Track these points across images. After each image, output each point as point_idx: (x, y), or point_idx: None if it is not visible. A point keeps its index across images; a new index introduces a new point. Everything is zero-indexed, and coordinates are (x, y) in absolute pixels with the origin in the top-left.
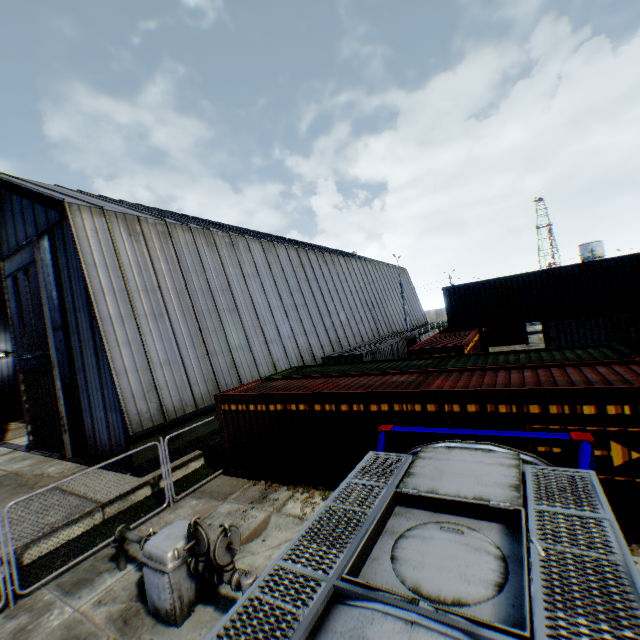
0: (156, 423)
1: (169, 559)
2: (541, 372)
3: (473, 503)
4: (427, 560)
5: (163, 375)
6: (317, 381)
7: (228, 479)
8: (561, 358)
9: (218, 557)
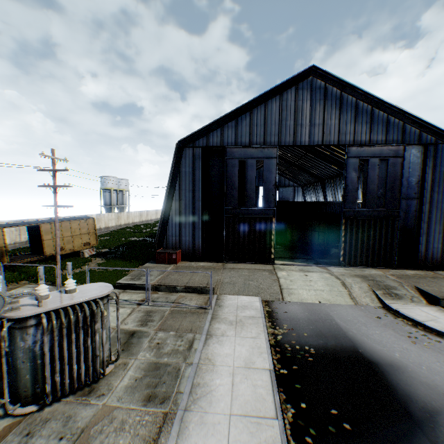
0: None
1: None
2: None
3: None
4: None
5: None
6: None
7: None
8: None
9: None
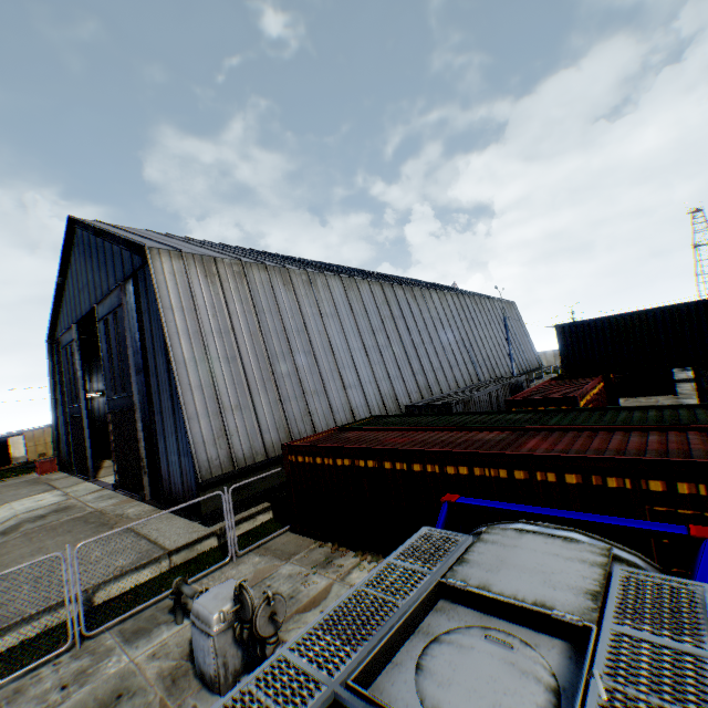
0: (225, 471)
1: (214, 621)
2: (672, 437)
3: (531, 609)
4: (457, 677)
5: (234, 421)
6: (392, 434)
7: (294, 537)
8: (706, 418)
9: (259, 627)
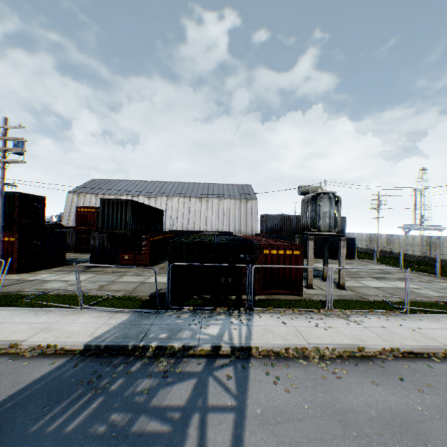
0: None
1: None
2: None
3: None
4: None
5: (70, 222)
6: None
7: None
8: None
9: None
